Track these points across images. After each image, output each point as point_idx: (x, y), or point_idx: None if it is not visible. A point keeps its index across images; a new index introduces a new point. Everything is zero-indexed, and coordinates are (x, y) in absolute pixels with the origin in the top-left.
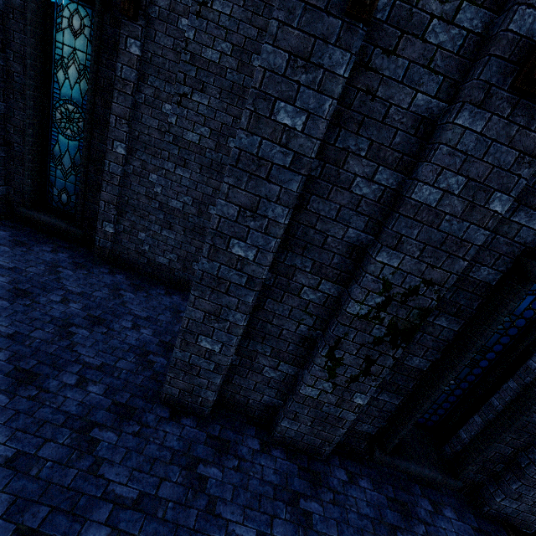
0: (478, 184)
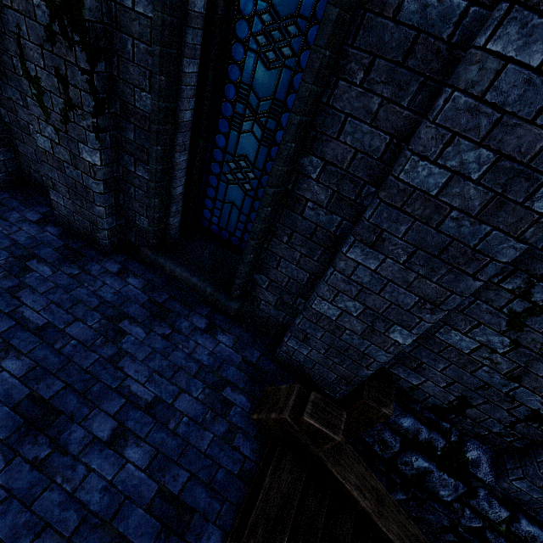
0: None
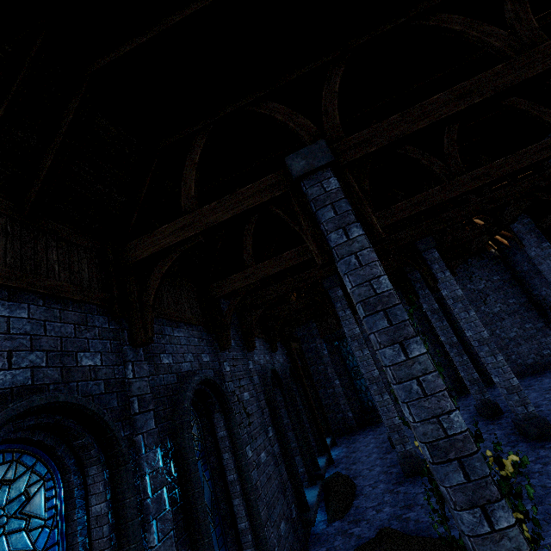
0: None
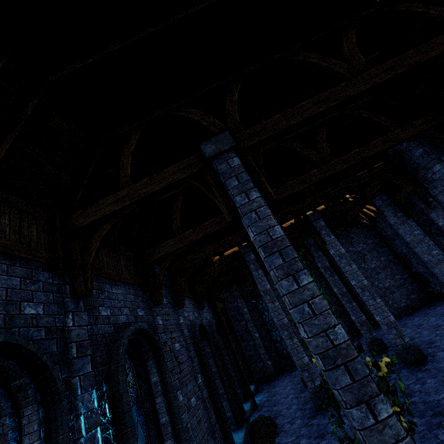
0: (443, 218)
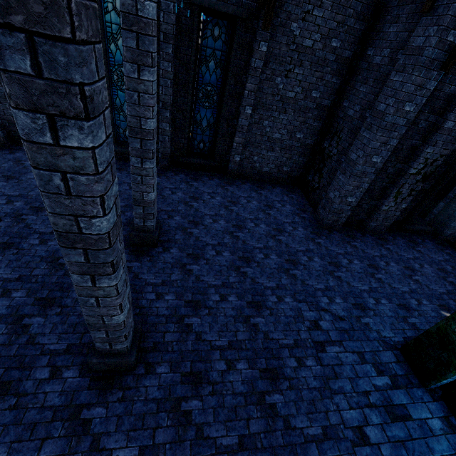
0: None
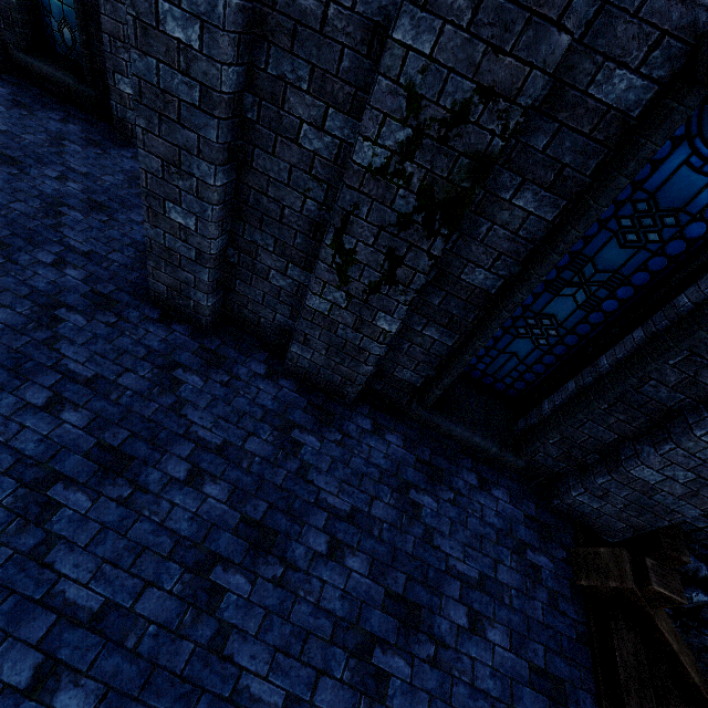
0: None
